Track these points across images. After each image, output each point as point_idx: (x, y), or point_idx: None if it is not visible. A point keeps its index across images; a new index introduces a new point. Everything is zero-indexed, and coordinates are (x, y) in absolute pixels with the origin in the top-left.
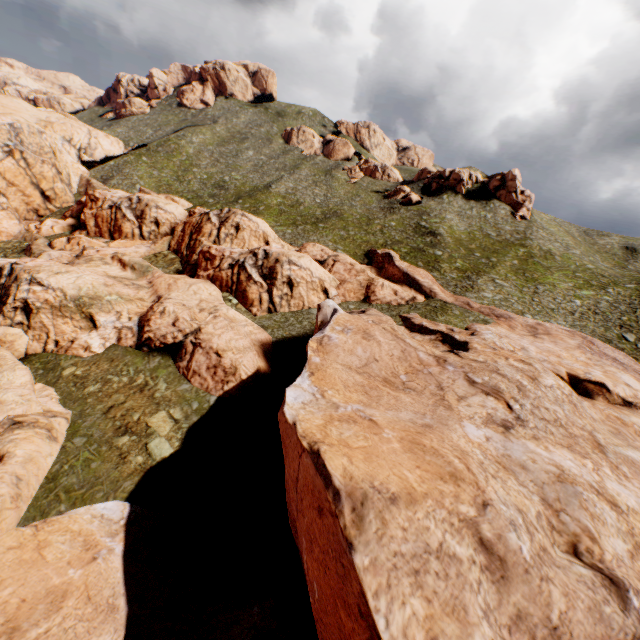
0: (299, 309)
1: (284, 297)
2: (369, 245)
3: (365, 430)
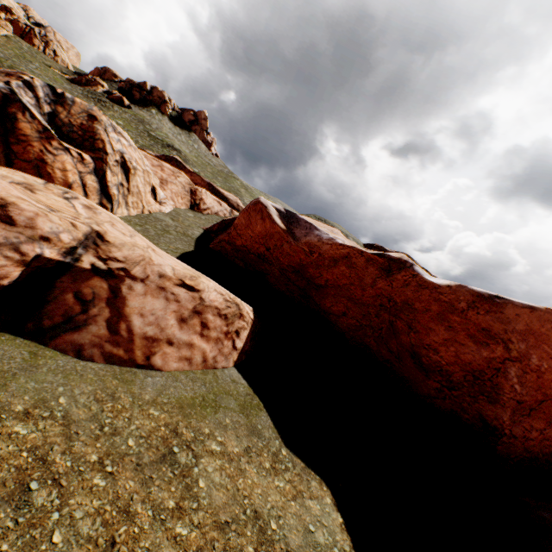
0: (139, 212)
1: (120, 189)
2: None
3: None
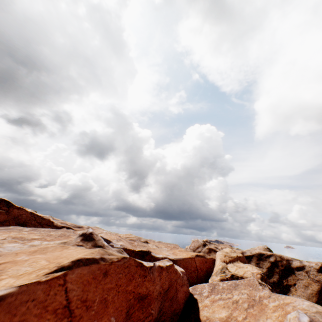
0: None
1: None
2: None
3: (21, 263)
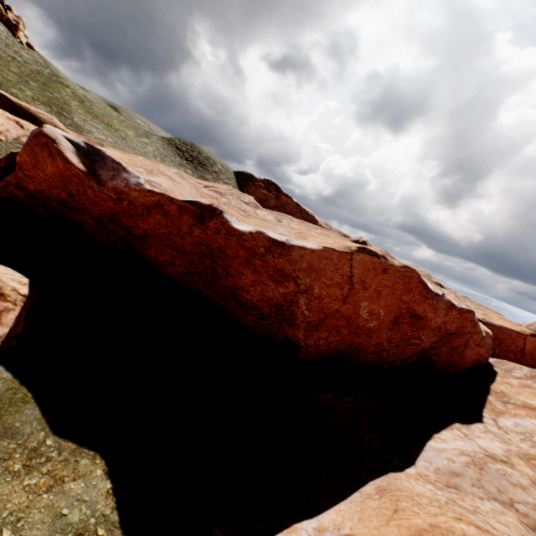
0: None
1: None
2: None
3: (315, 237)
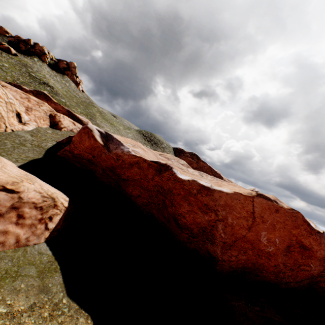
0: (2, 131)
1: None
2: (1, 78)
3: (226, 185)
